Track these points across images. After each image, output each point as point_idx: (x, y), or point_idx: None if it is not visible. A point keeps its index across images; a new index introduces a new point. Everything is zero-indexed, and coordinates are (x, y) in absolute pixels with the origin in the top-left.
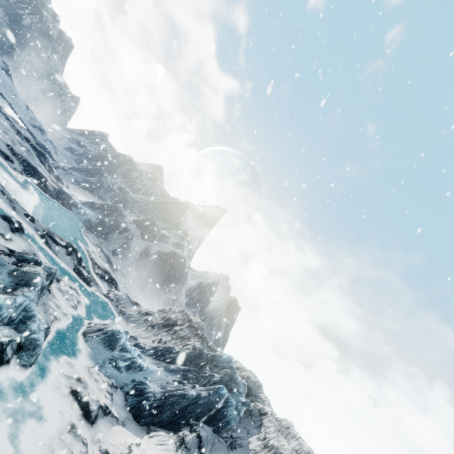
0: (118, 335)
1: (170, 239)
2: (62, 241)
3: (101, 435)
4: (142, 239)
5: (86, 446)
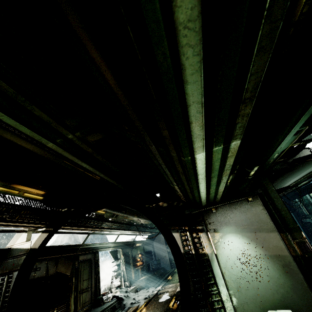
0: None
1: None
2: None
3: None
4: None
5: None
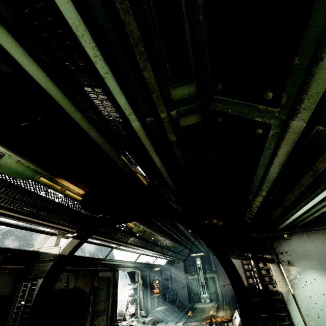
0: None
1: None
2: None
3: None
4: None
5: None
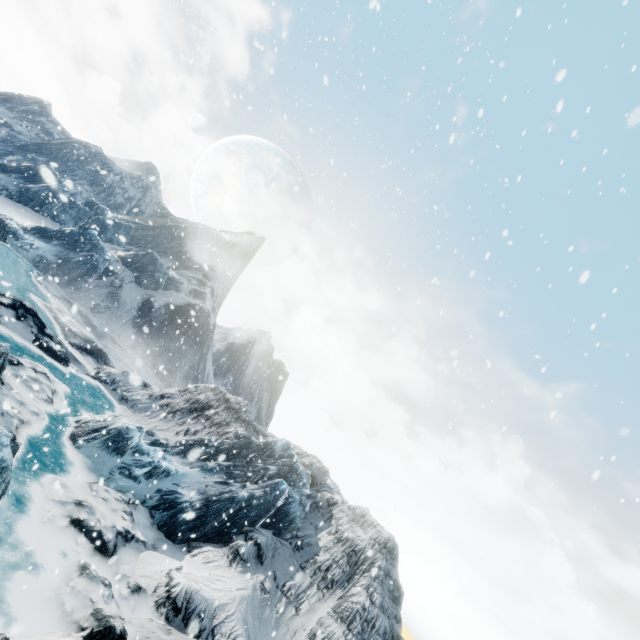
0: (128, 434)
1: (183, 285)
2: (3, 298)
3: (126, 568)
4: (139, 286)
5: (110, 587)
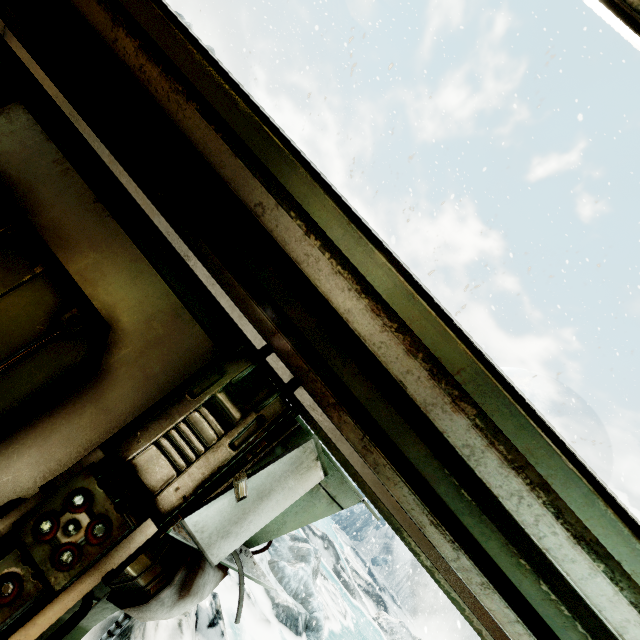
0: None
1: None
2: (317, 530)
3: None
4: None
5: None
